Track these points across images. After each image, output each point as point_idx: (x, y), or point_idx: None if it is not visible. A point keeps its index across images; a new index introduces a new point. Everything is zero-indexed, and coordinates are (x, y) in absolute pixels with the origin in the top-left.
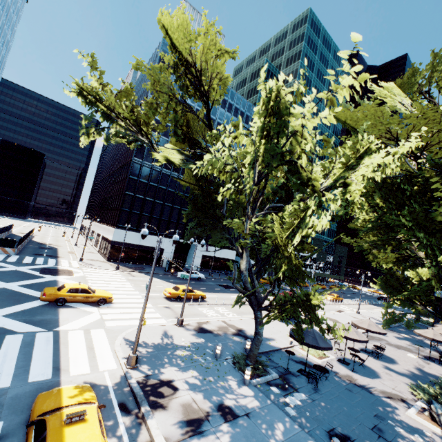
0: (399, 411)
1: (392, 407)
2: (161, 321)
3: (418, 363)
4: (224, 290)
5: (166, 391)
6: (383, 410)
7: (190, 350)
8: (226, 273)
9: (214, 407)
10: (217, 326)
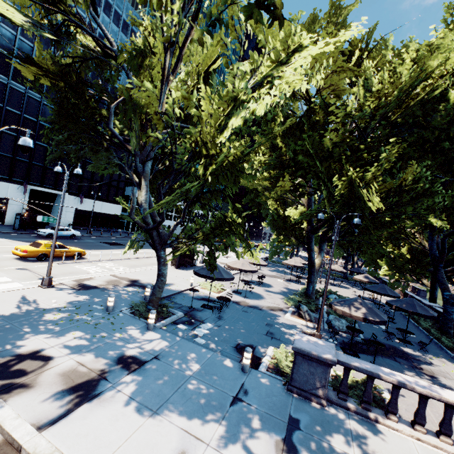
0: (280, 317)
1: (276, 316)
2: (13, 285)
3: (284, 284)
4: (109, 247)
5: (29, 366)
6: (271, 319)
7: (68, 310)
8: (110, 231)
9: (112, 362)
10: (105, 281)
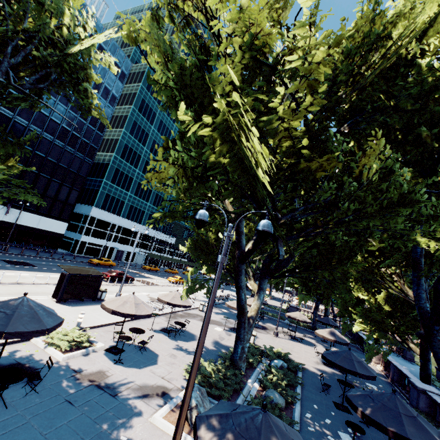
0: (140, 420)
1: (133, 415)
2: None
3: (220, 336)
4: (3, 266)
5: None
6: (108, 428)
7: None
8: (46, 250)
9: None
10: None
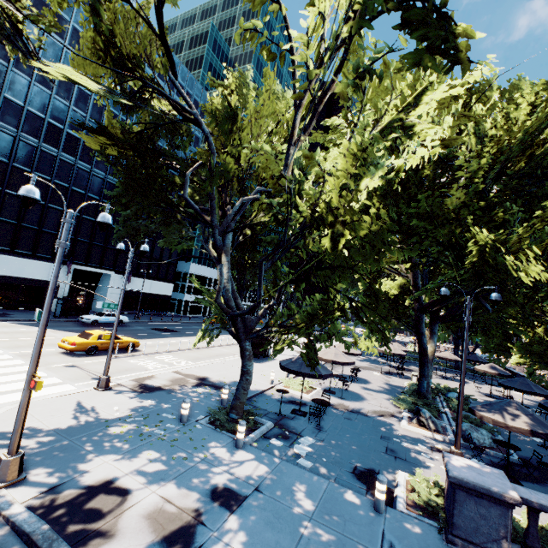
0: (396, 427)
1: (389, 424)
2: (65, 388)
3: (384, 379)
4: (162, 334)
5: (104, 504)
6: (384, 430)
7: (135, 421)
8: (159, 314)
9: (204, 497)
10: (168, 379)
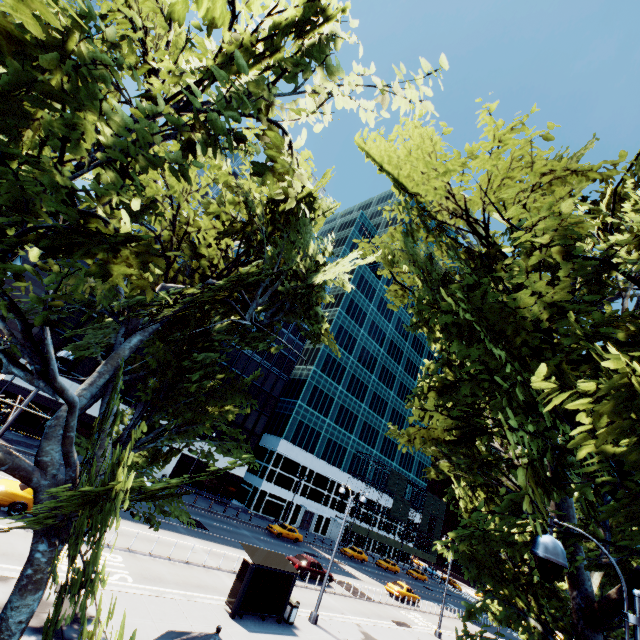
0: None
1: None
2: None
3: None
4: (174, 525)
5: None
6: None
7: None
8: (219, 500)
9: None
10: None
